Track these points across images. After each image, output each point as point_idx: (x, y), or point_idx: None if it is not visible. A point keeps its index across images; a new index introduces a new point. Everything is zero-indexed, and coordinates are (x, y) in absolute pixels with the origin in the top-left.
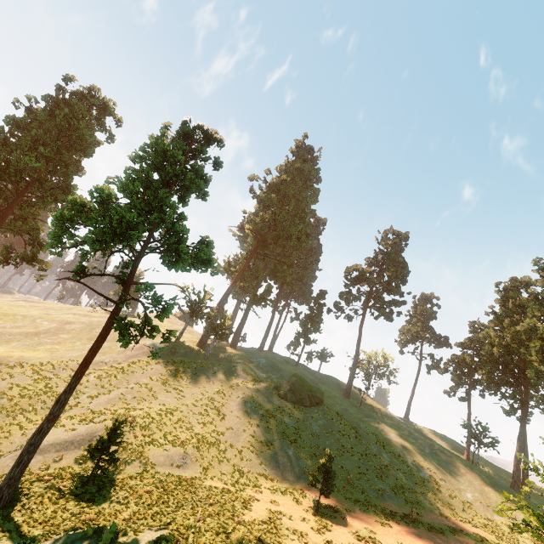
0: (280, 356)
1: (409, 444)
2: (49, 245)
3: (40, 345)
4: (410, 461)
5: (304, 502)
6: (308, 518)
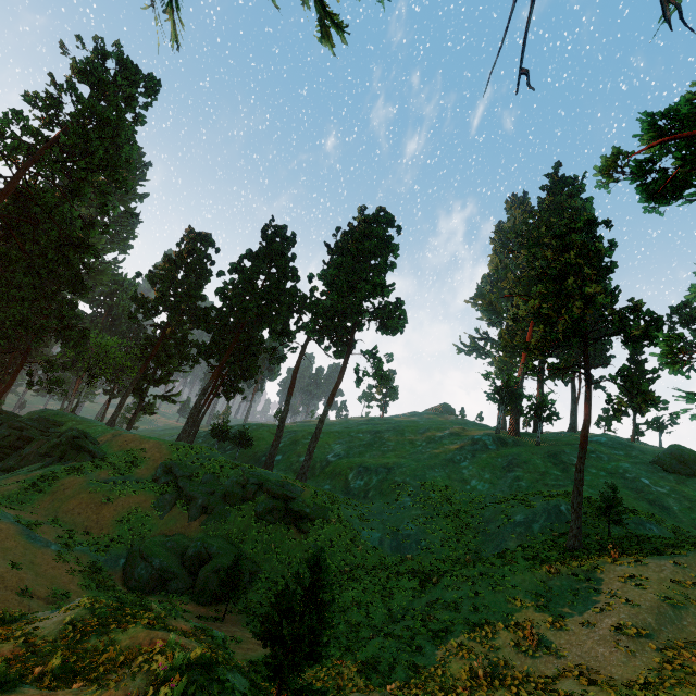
0: (602, 434)
1: None
2: (535, 352)
3: (385, 453)
4: None
5: None
6: None
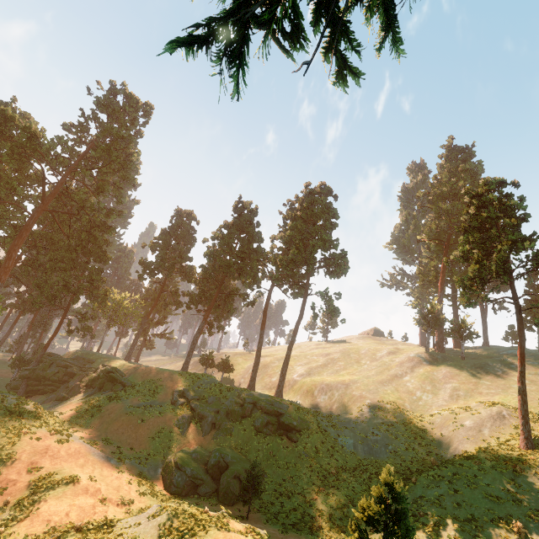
0: (512, 347)
1: None
2: (472, 288)
3: (338, 372)
4: None
5: None
6: None
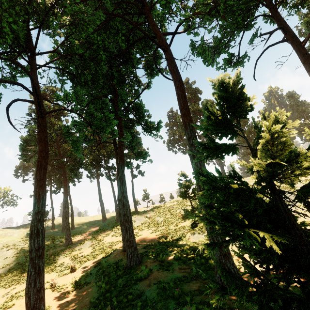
0: None
1: None
2: None
3: None
4: None
5: None
6: None
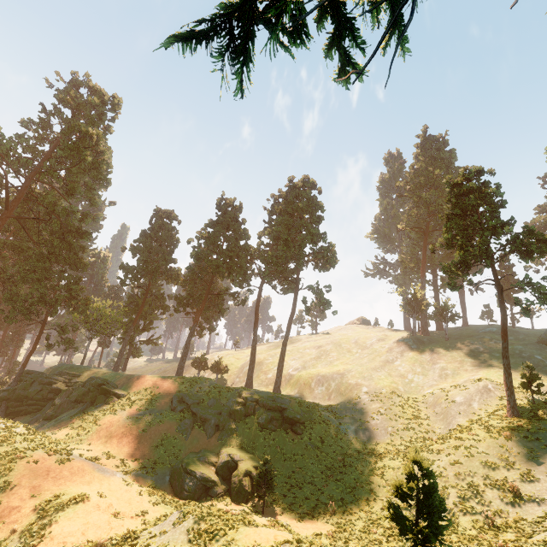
0: (489, 325)
1: None
2: (459, 273)
3: (332, 362)
4: None
5: None
6: None
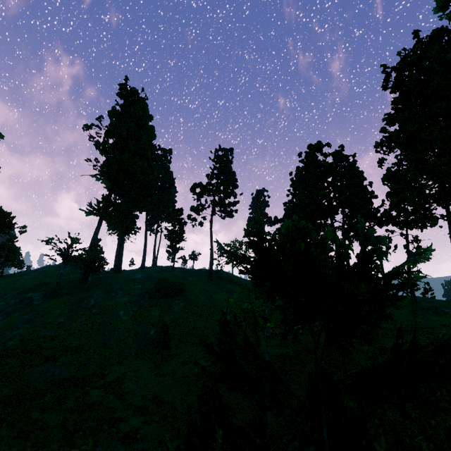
0: (160, 267)
1: (246, 296)
2: None
3: None
4: (245, 306)
5: (156, 359)
6: (151, 367)
